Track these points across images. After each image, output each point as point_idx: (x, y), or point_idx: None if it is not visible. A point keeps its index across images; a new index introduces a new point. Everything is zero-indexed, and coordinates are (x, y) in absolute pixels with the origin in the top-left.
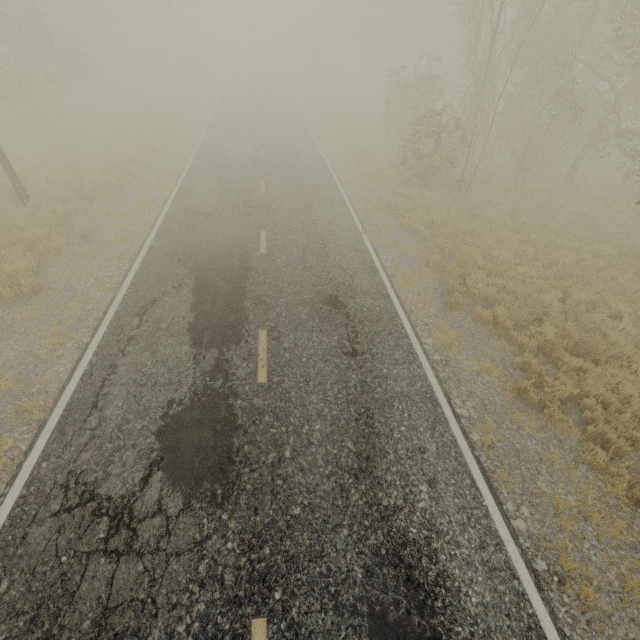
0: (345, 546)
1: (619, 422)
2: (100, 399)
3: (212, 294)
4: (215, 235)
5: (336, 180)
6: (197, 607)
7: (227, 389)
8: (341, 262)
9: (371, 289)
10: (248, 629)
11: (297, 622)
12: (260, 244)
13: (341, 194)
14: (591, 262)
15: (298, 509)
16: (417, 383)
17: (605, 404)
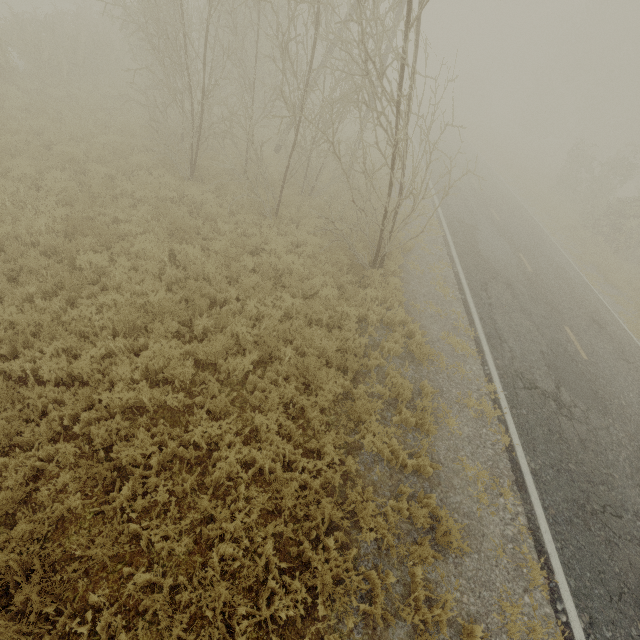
0: None
1: None
2: (500, 336)
3: (519, 291)
4: (491, 246)
5: (541, 225)
6: (622, 454)
7: (568, 356)
8: (584, 296)
9: (614, 322)
10: None
11: None
12: (525, 264)
13: (551, 239)
14: None
15: None
16: None
17: None
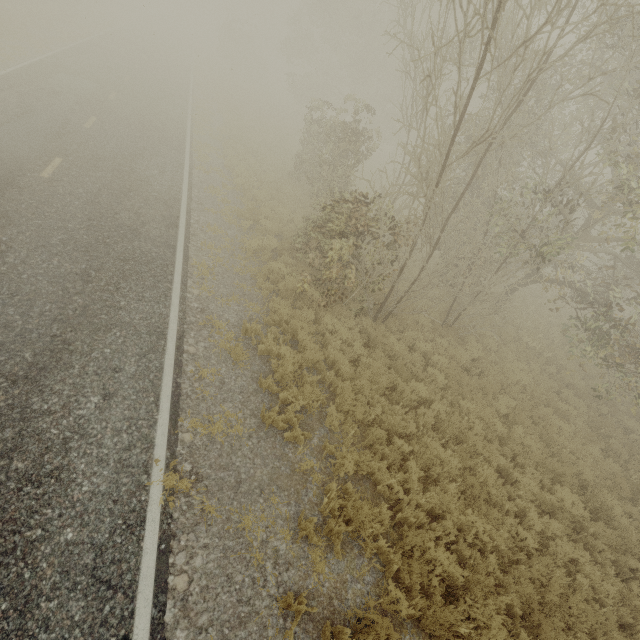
0: None
1: None
2: None
3: None
4: None
5: (177, 263)
6: None
7: None
8: None
9: None
10: None
11: None
12: None
13: (168, 306)
14: (564, 547)
15: None
16: None
17: None
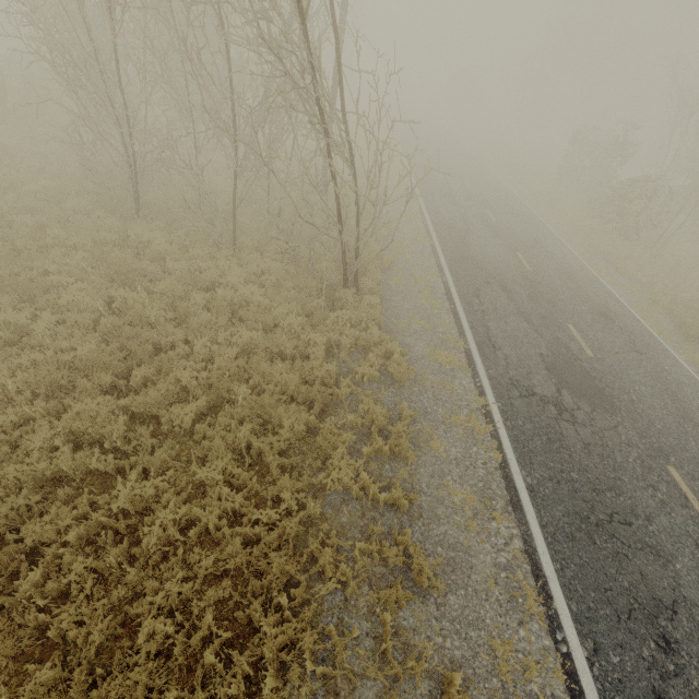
0: (697, 449)
1: None
2: (494, 343)
3: (516, 293)
4: (484, 249)
5: (543, 221)
6: (632, 454)
7: (571, 355)
8: (591, 289)
9: (624, 313)
10: (666, 469)
11: (690, 473)
12: (523, 263)
13: (555, 234)
14: None
15: (659, 426)
16: (691, 380)
17: None
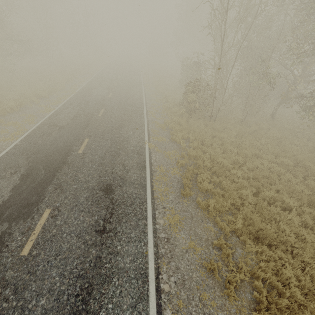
0: None
1: (276, 311)
2: None
3: (31, 179)
4: (57, 140)
5: (144, 111)
6: None
7: None
8: (125, 161)
9: (136, 180)
10: None
11: None
12: (81, 147)
13: (144, 119)
14: (276, 169)
15: None
16: (138, 259)
17: (272, 283)
